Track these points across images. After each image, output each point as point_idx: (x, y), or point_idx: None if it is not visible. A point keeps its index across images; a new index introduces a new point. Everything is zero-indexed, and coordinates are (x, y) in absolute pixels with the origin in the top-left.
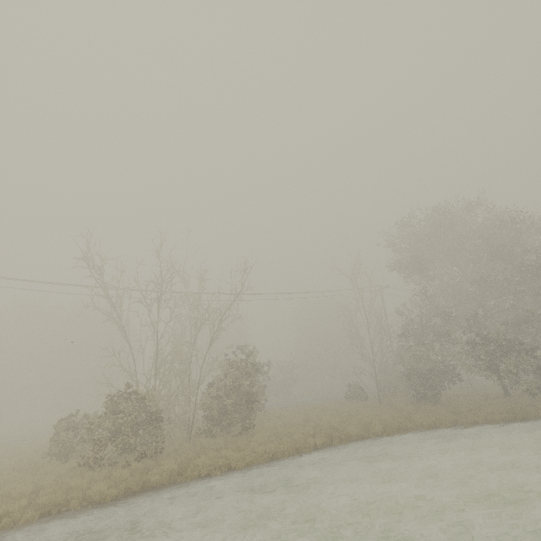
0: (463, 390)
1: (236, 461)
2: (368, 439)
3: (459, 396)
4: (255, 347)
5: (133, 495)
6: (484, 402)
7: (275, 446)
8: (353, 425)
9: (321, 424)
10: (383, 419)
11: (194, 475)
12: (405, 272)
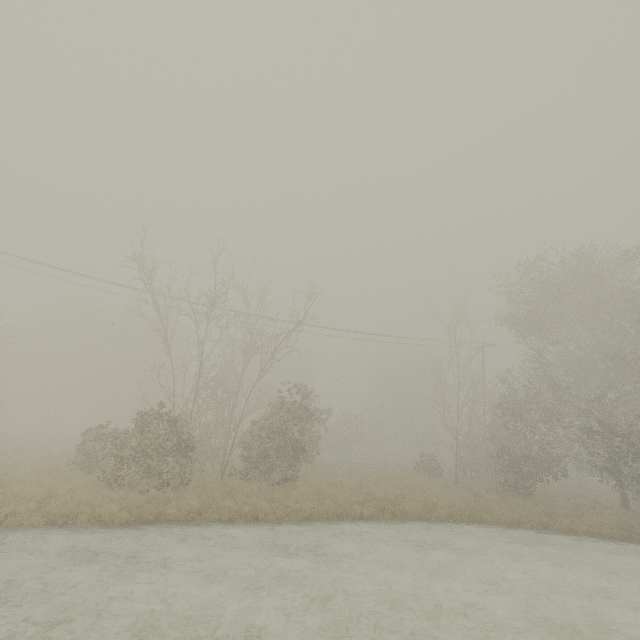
0: (568, 490)
1: (265, 513)
2: (428, 521)
3: (559, 496)
4: (312, 389)
5: (145, 524)
6: (592, 510)
7: (315, 506)
8: (414, 502)
9: (375, 493)
10: (452, 503)
11: (215, 518)
12: (517, 330)
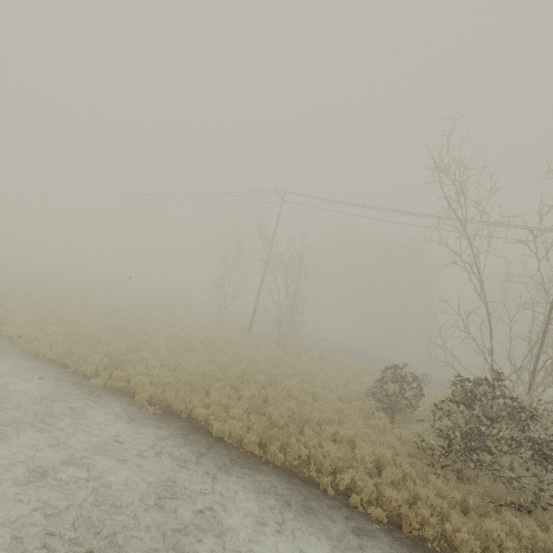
0: None
1: None
2: None
3: None
4: None
5: None
6: None
7: None
8: None
9: None
10: None
11: None
12: None
